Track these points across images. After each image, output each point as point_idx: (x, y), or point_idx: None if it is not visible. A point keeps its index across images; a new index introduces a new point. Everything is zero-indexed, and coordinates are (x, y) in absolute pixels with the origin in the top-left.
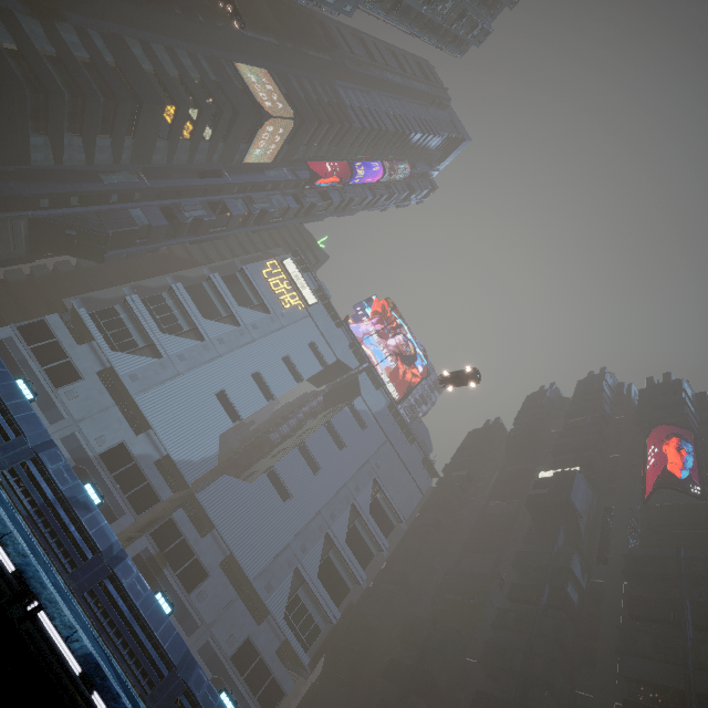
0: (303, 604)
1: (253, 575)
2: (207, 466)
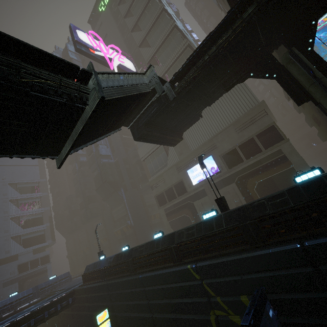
0: (28, 238)
1: None
2: None
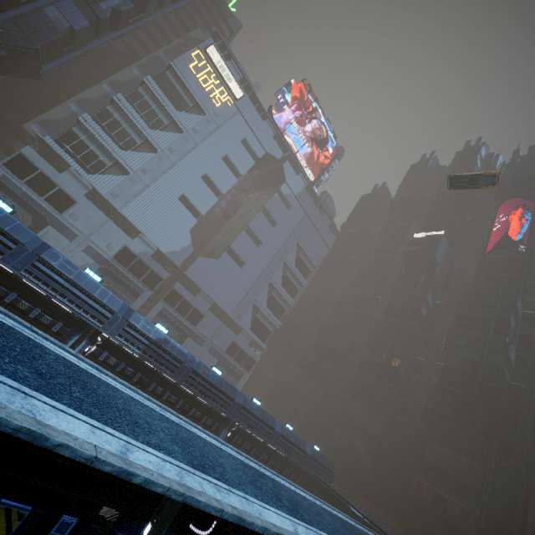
0: (260, 321)
1: (230, 312)
2: (186, 253)
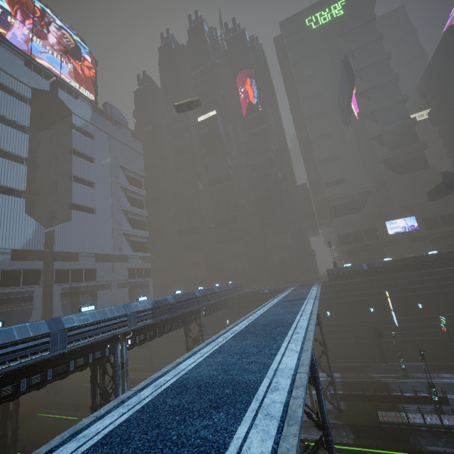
0: (134, 241)
1: (111, 251)
2: (41, 234)
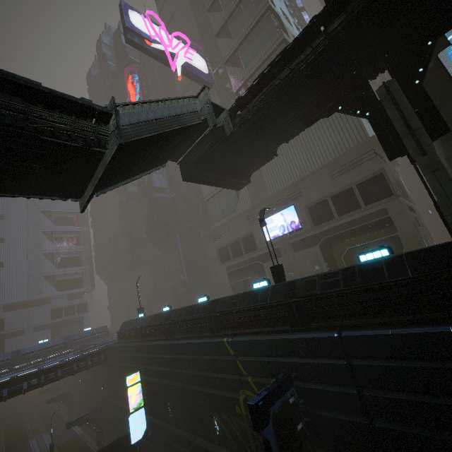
0: (64, 280)
1: (26, 298)
2: None
